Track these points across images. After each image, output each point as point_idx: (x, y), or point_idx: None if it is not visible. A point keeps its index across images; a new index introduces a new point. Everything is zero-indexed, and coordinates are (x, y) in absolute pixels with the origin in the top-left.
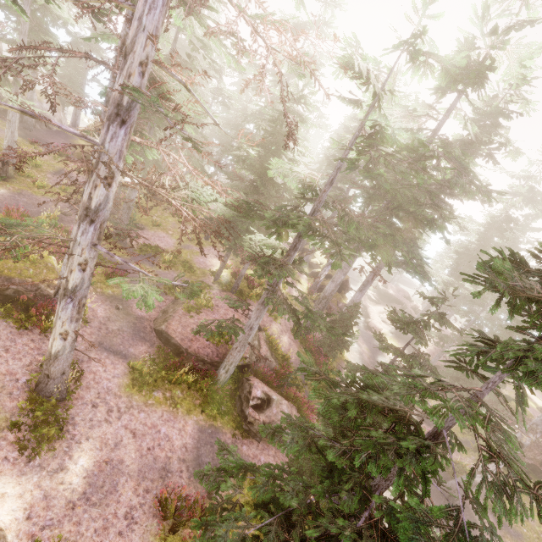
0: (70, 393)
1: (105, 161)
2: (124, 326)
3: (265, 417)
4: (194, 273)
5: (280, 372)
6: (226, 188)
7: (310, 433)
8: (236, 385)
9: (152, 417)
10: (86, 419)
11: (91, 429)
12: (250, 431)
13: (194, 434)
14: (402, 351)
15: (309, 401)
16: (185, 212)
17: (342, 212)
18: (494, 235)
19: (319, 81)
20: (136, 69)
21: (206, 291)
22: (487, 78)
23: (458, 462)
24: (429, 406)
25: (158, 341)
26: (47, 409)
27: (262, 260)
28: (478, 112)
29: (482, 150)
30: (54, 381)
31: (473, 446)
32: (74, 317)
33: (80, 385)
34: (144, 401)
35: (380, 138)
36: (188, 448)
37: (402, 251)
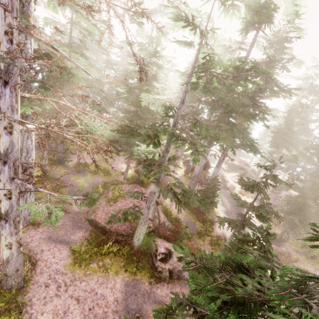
0: (27, 281)
1: (0, 115)
2: (66, 221)
3: (169, 266)
4: (111, 175)
5: (175, 230)
6: (110, 119)
7: (197, 310)
8: (147, 246)
9: (90, 284)
10: (41, 298)
11: (45, 305)
12: (160, 277)
13: (122, 288)
14: (252, 204)
15: (197, 246)
16: (78, 142)
17: (194, 120)
18: (294, 117)
19: (150, 18)
20: (3, 38)
21: (119, 186)
22: (273, 16)
23: (302, 269)
24: (275, 233)
25: (91, 227)
26: (8, 299)
27: (146, 163)
28: (270, 42)
29: (278, 65)
30: (11, 277)
31: (310, 255)
32: (12, 232)
33: (34, 273)
34: (84, 273)
35: (211, 64)
36: (119, 301)
37: (240, 138)
